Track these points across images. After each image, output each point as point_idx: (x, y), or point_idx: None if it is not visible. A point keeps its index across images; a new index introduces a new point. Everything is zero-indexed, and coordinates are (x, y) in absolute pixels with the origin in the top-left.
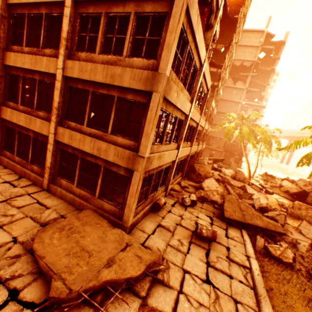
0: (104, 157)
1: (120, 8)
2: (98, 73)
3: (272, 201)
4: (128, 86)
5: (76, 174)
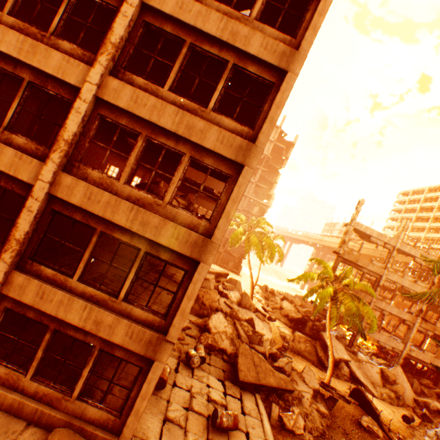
0: (106, 335)
1: (171, 140)
2: (120, 212)
3: (275, 332)
4: (166, 244)
5: (37, 356)
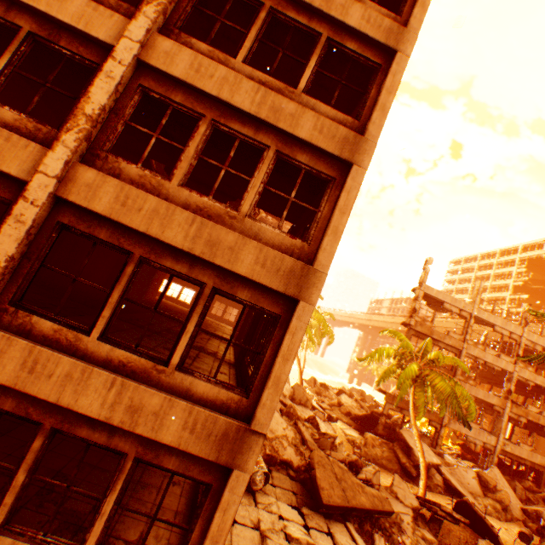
0: (148, 431)
1: (248, 127)
2: (174, 226)
3: (340, 435)
4: (248, 274)
5: (14, 484)
